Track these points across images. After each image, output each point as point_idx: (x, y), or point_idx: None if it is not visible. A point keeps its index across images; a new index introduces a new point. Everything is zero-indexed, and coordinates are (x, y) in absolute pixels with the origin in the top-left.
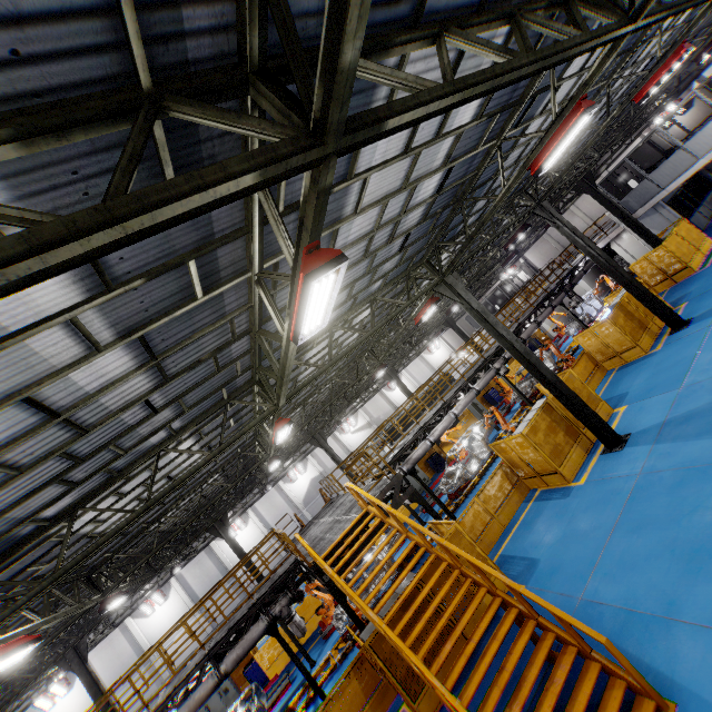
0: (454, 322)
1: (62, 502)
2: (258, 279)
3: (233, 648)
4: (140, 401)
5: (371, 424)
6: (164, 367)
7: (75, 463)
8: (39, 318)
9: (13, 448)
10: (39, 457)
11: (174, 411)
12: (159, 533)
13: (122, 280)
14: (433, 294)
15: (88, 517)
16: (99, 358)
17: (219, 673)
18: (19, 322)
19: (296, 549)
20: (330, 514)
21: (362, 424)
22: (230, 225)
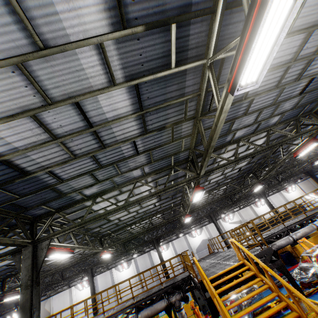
0: (312, 173)
1: (92, 189)
2: (210, 64)
3: (146, 307)
4: (131, 140)
5: (241, 222)
6: (145, 122)
7: (98, 167)
8: (85, 37)
9: (72, 140)
10: (83, 153)
11: (146, 159)
12: (131, 233)
13: (132, 26)
14: (314, 135)
15: (103, 206)
16: (114, 94)
17: (137, 317)
18: (74, 33)
19: (192, 266)
20: (213, 258)
21: (236, 220)
22: (203, 1)
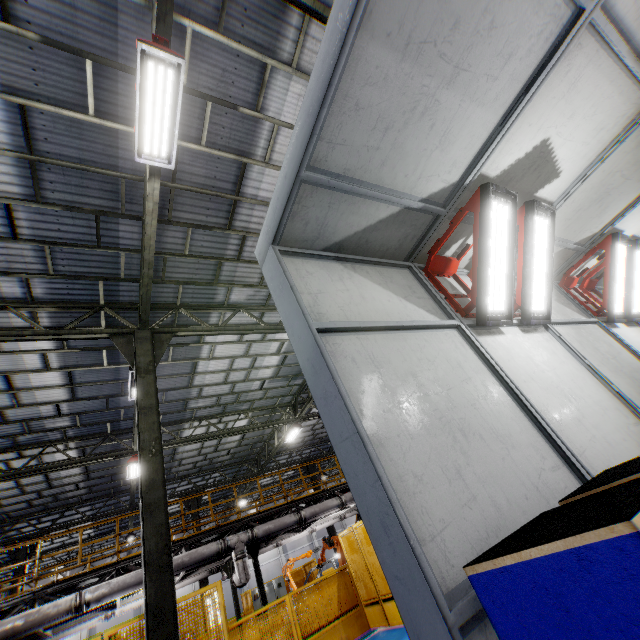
0: None
1: None
2: None
3: None
4: None
5: None
6: None
7: None
8: None
9: None
10: None
11: None
12: None
13: None
14: None
15: None
16: None
17: None
18: None
19: None
20: None
21: None
22: None
